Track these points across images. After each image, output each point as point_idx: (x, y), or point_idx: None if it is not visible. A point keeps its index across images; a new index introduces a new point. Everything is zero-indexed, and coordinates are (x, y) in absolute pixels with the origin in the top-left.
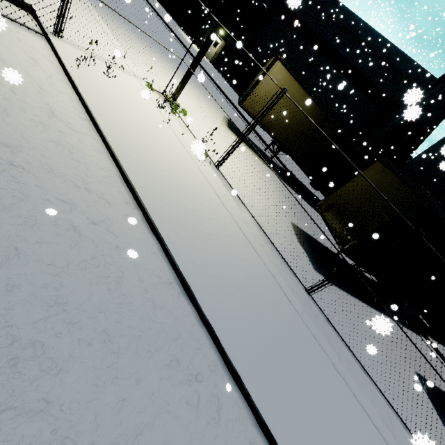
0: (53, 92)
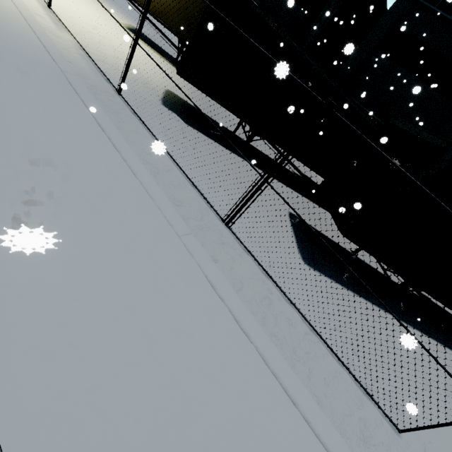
0: None
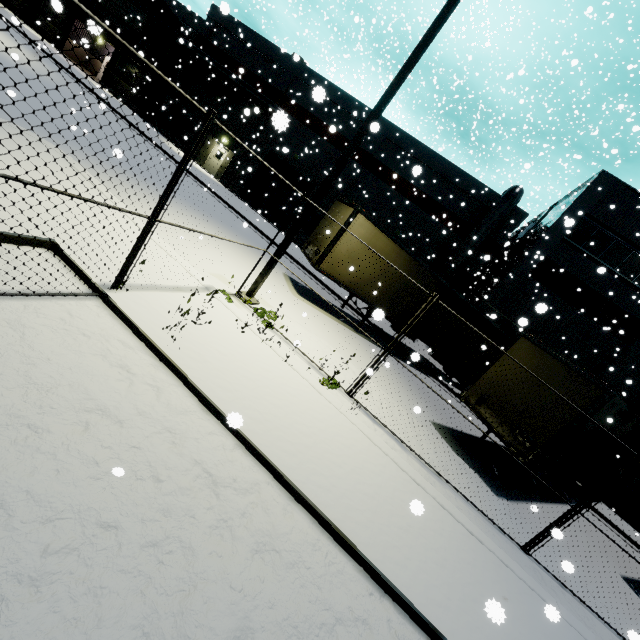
0: (180, 424)
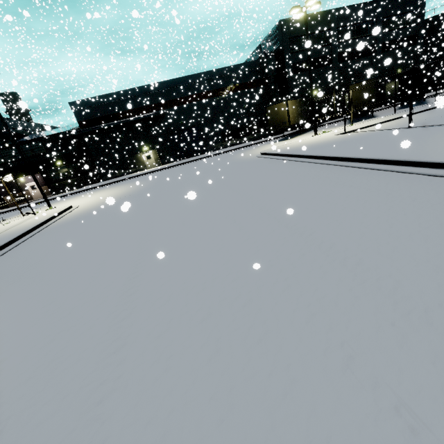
0: None
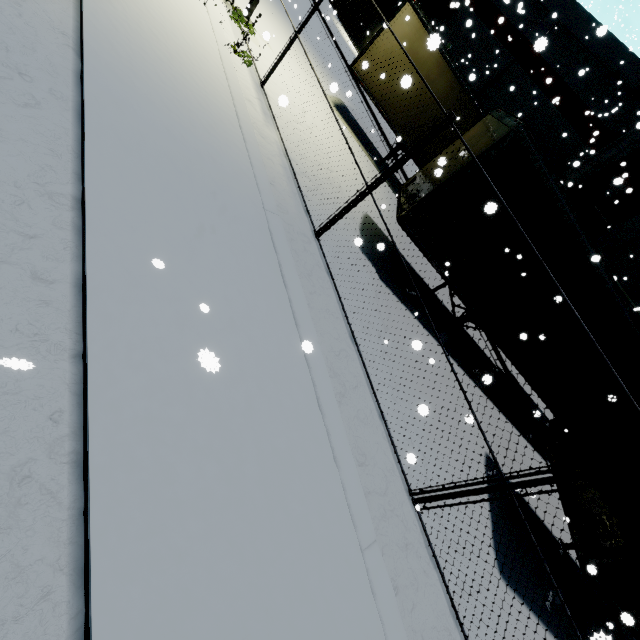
0: None
